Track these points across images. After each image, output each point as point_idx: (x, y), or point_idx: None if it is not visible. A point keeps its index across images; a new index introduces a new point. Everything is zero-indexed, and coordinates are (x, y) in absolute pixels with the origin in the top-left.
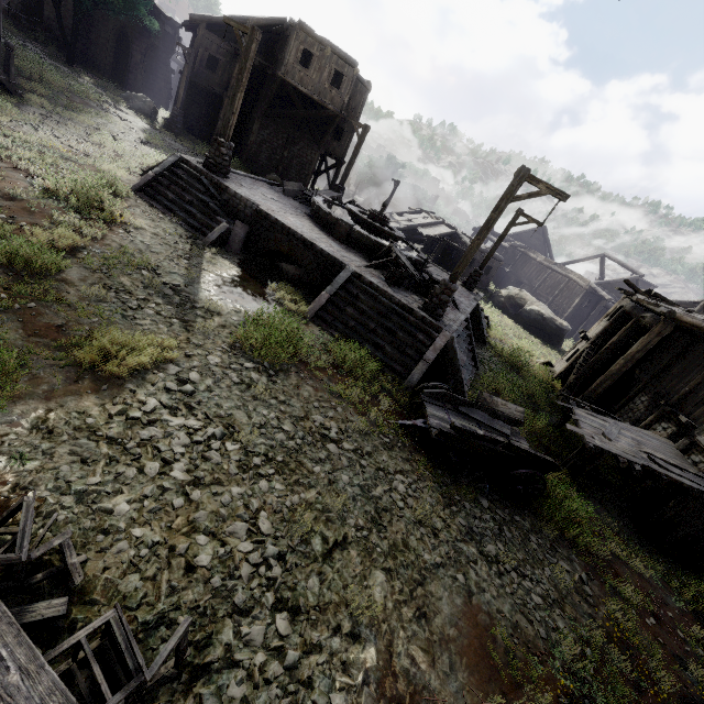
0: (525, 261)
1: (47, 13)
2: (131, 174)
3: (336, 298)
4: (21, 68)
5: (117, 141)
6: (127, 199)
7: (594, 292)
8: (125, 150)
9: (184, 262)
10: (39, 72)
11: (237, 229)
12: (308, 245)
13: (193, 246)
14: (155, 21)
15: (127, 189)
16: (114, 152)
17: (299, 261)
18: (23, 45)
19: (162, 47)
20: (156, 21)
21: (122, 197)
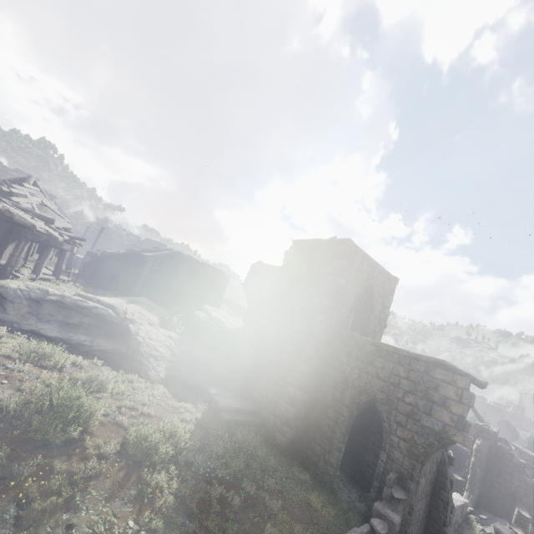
0: None
1: None
2: None
3: None
4: None
5: None
6: None
7: None
8: None
9: None
10: None
11: None
12: None
13: None
14: None
15: None
16: None
17: None
18: None
19: None
20: None
21: None
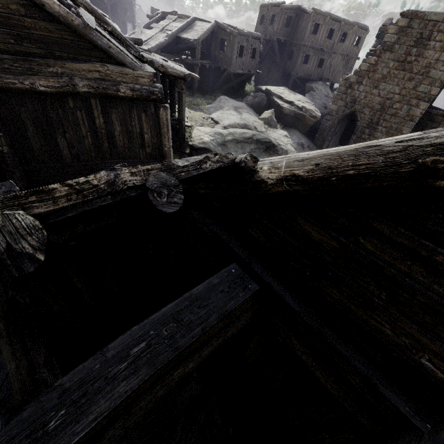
0: None
1: None
2: None
3: None
4: None
5: None
6: None
7: None
8: None
9: None
10: None
11: None
12: None
13: None
14: None
15: None
16: None
17: None
18: None
19: None
20: None
21: None
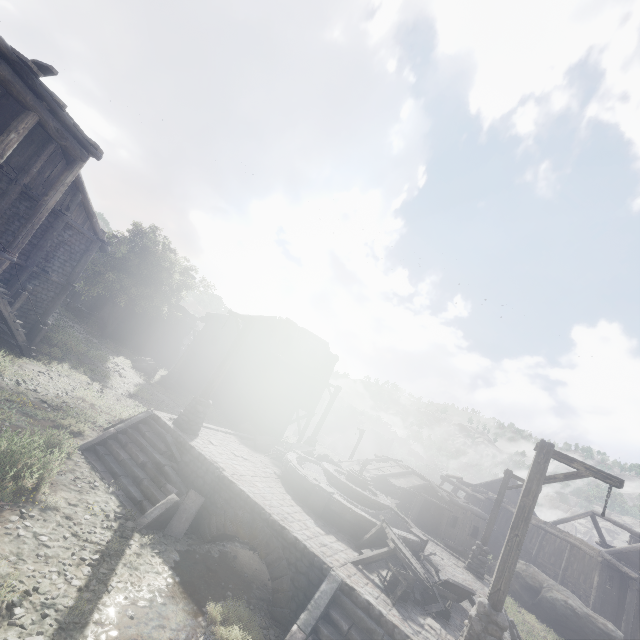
0: (508, 516)
1: (106, 310)
2: (94, 428)
3: (314, 639)
4: (52, 338)
5: (103, 394)
6: (64, 461)
7: (610, 564)
8: (106, 402)
9: (83, 572)
10: (66, 341)
11: (188, 501)
12: (277, 530)
13: (114, 535)
14: (181, 316)
15: (73, 448)
16: (92, 405)
17: (262, 554)
18: (71, 325)
19: (181, 330)
20: (182, 316)
21: (52, 463)
